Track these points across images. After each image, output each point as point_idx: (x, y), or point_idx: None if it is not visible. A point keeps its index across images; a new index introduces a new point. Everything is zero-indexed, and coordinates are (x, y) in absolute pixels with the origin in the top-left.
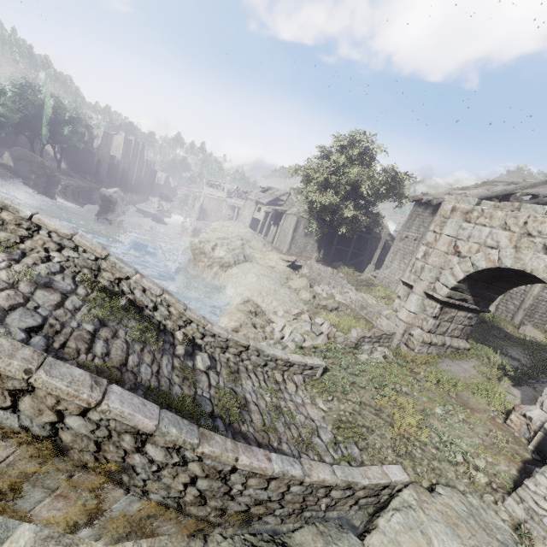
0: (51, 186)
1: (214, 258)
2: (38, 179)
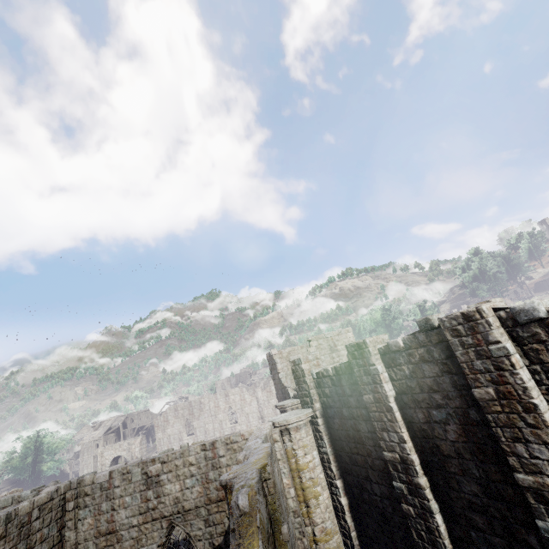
0: None
1: None
2: None
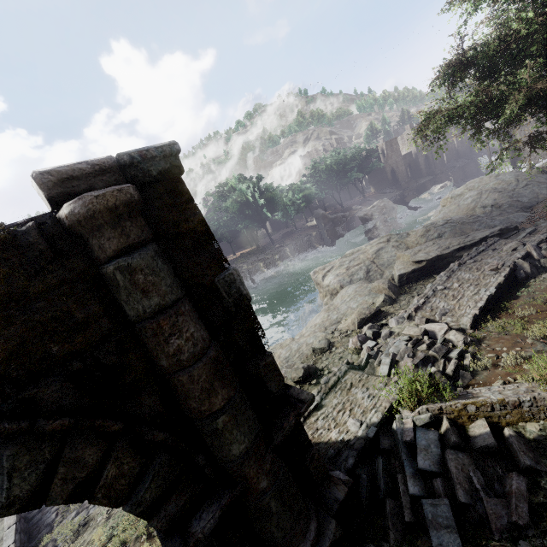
0: (337, 226)
1: (324, 287)
2: (326, 226)
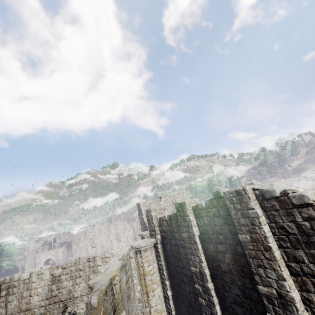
0: None
1: None
2: None
